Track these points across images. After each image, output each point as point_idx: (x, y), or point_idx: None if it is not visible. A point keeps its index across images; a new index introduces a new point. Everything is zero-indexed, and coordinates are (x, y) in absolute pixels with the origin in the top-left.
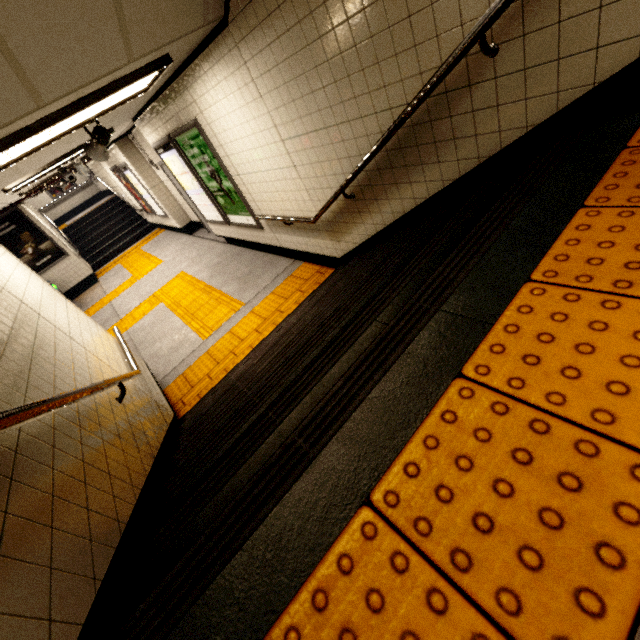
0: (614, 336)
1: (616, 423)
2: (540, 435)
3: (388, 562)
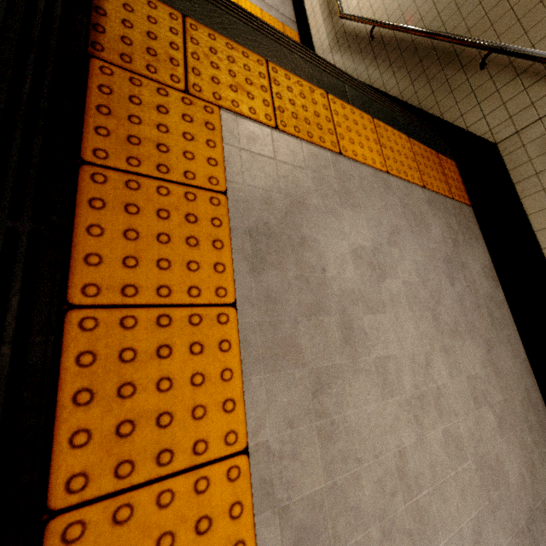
0: (366, 142)
1: (342, 140)
2: (326, 120)
3: (259, 72)
